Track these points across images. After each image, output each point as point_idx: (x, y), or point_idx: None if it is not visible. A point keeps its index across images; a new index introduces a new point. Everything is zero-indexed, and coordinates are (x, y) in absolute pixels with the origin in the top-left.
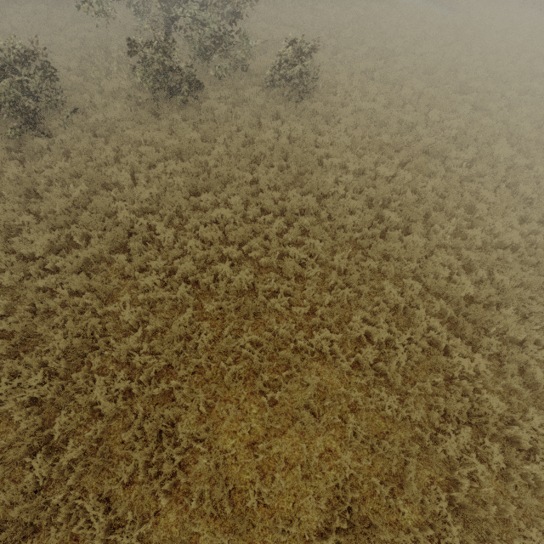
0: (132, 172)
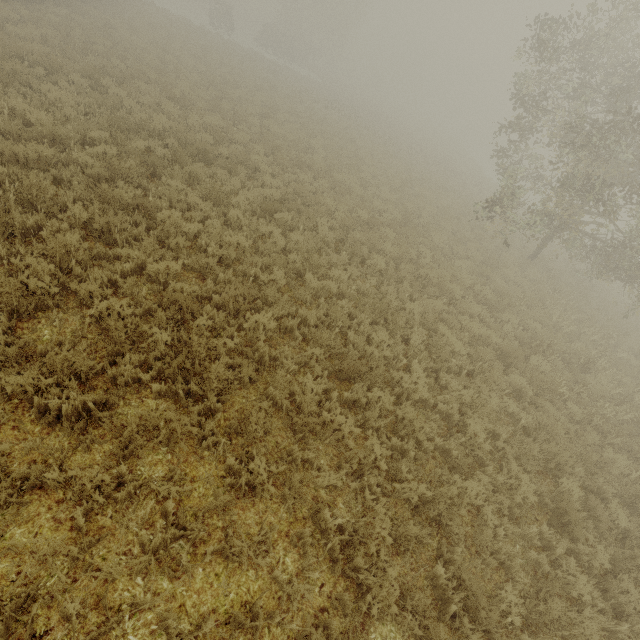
0: None
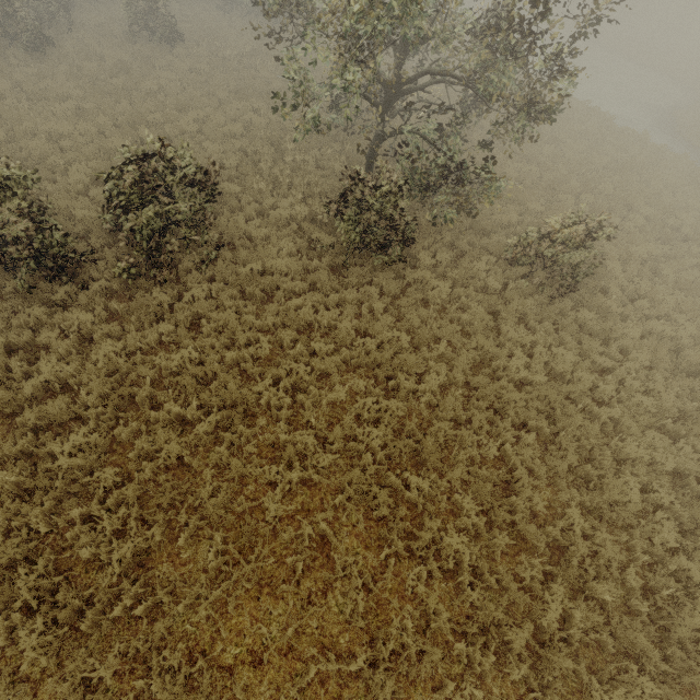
0: (292, 383)
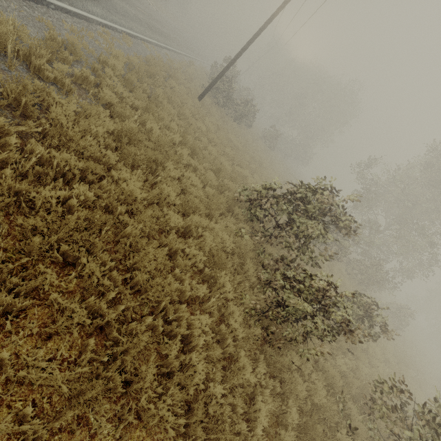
0: None
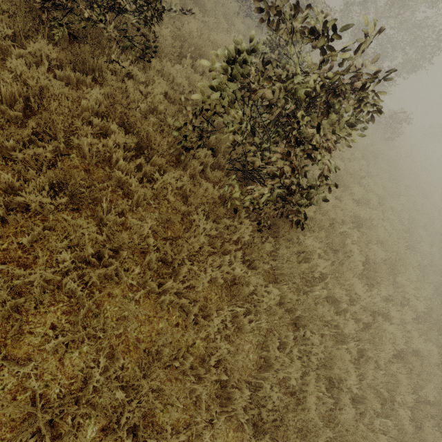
0: None
